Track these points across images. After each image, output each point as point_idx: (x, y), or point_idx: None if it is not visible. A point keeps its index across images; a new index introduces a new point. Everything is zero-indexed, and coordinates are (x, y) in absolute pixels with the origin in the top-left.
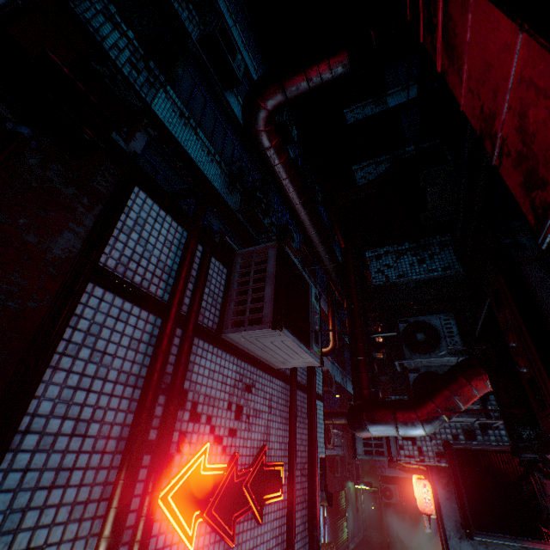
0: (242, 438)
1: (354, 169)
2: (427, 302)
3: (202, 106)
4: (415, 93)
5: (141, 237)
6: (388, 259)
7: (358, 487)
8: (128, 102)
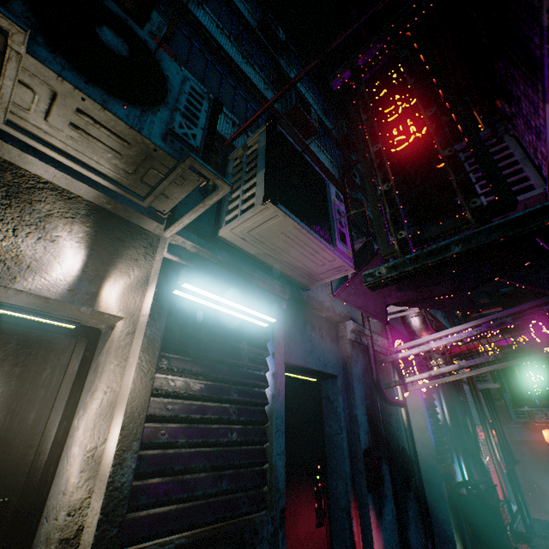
0: None
1: None
2: None
3: None
4: None
5: None
6: None
7: None
8: None
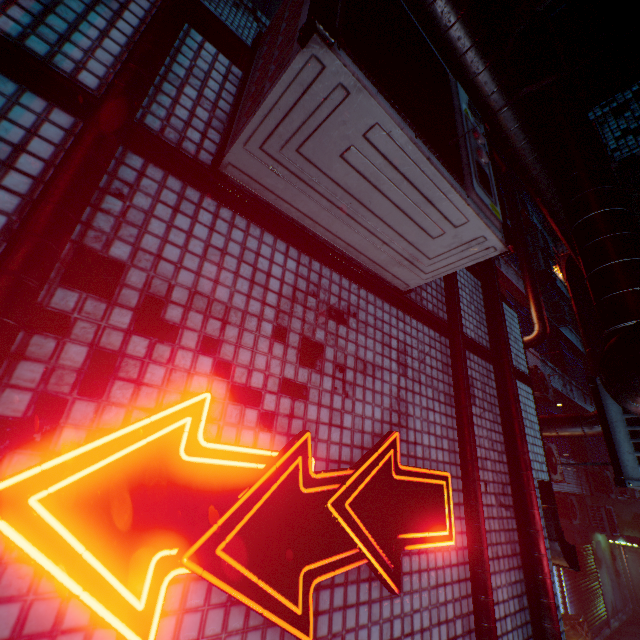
0: (327, 408)
1: None
2: None
3: None
4: None
5: None
6: None
7: (614, 543)
8: None
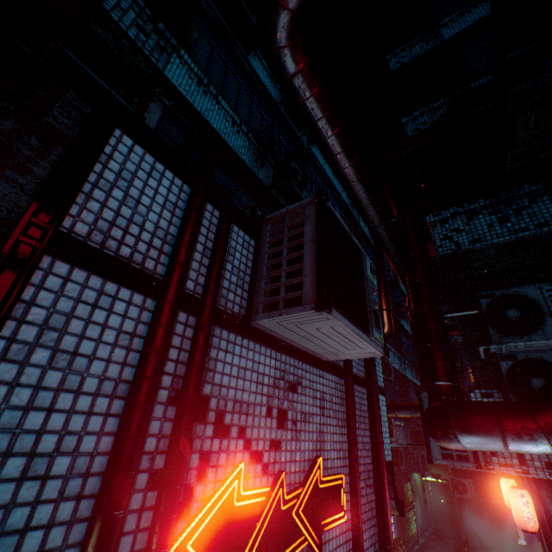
0: (289, 451)
1: (404, 122)
2: (516, 270)
3: (223, 73)
4: (478, 14)
5: (128, 196)
6: (456, 222)
7: (425, 479)
8: (137, 69)
